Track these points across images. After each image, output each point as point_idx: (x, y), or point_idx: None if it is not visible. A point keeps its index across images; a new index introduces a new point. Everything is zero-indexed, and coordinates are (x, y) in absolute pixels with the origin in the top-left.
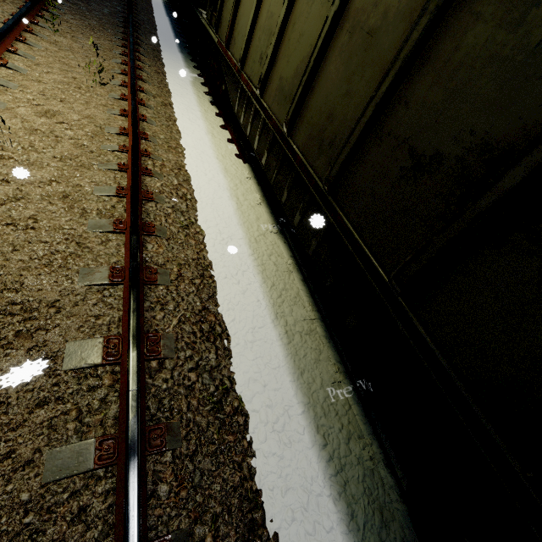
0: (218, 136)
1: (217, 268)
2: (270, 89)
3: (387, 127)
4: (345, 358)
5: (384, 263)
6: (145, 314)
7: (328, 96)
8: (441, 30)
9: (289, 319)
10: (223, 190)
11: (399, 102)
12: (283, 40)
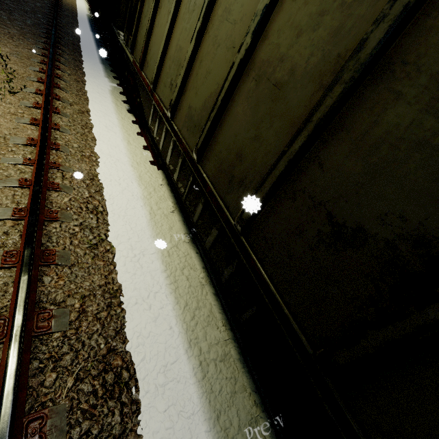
0: (134, 143)
1: (127, 292)
2: (180, 114)
3: (300, 183)
4: (261, 389)
5: (305, 329)
6: (29, 382)
7: (236, 136)
8: (356, 100)
9: (203, 345)
10: (136, 199)
11: (312, 162)
12: (191, 73)
